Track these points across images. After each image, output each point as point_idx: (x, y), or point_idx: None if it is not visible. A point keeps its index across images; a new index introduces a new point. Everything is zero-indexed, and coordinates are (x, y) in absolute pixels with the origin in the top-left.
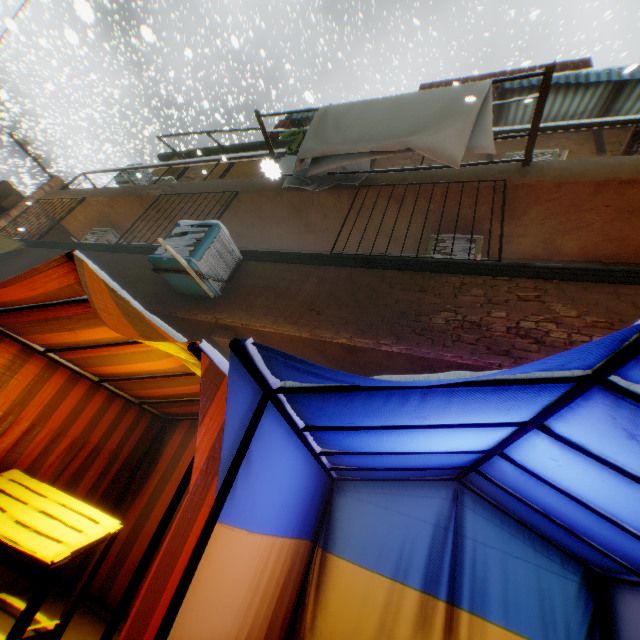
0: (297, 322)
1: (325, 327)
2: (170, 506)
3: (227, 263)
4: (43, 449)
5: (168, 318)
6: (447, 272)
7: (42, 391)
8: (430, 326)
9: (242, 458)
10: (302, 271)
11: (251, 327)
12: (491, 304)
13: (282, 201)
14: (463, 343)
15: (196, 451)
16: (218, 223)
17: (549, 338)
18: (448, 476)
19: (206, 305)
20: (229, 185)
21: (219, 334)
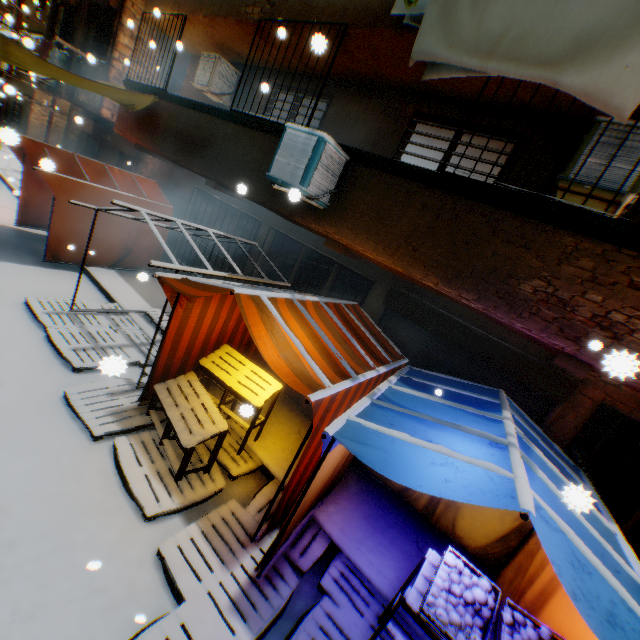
0: (393, 255)
1: (417, 267)
2: (304, 440)
3: (334, 173)
4: (233, 327)
5: (288, 218)
6: (564, 229)
7: (225, 302)
8: (515, 292)
9: (331, 446)
10: (407, 190)
11: (355, 249)
12: (592, 283)
13: (402, 43)
14: (538, 318)
15: (313, 424)
16: (323, 137)
17: (629, 338)
18: (493, 389)
19: (318, 215)
20: (336, 9)
21: (329, 245)
